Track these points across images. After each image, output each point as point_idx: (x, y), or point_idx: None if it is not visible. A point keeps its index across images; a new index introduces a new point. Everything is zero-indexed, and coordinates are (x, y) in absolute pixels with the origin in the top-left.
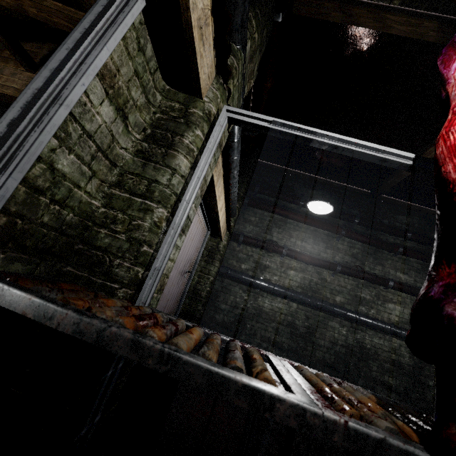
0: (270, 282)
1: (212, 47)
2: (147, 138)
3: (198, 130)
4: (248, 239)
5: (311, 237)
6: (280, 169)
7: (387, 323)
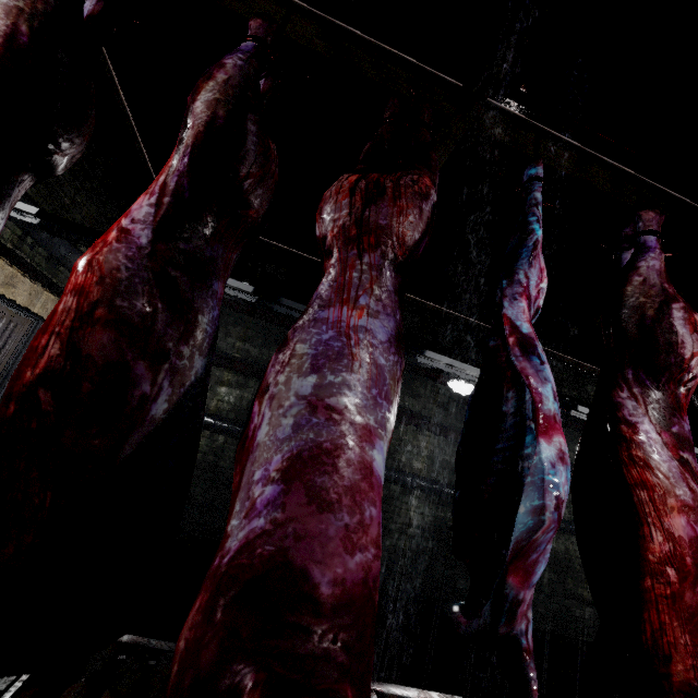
0: None
1: None
2: None
3: None
4: None
5: (261, 337)
6: None
7: None
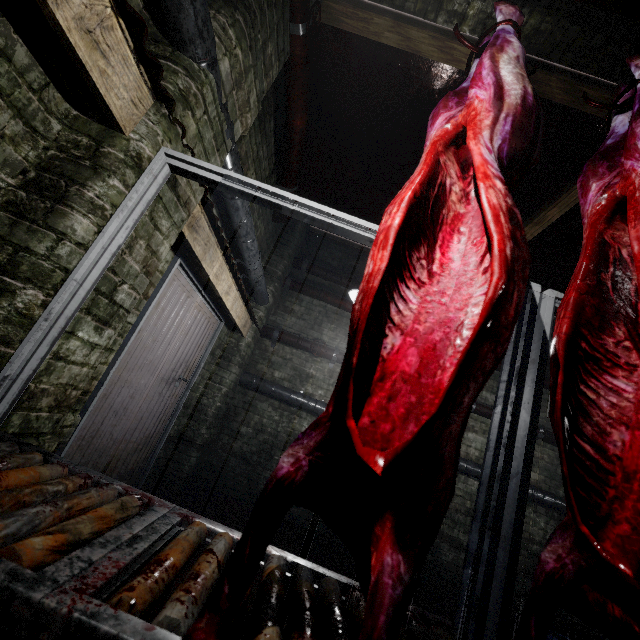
0: (311, 398)
1: (133, 61)
2: (28, 185)
3: (114, 178)
4: (285, 336)
5: None
6: (340, 241)
7: (463, 458)
